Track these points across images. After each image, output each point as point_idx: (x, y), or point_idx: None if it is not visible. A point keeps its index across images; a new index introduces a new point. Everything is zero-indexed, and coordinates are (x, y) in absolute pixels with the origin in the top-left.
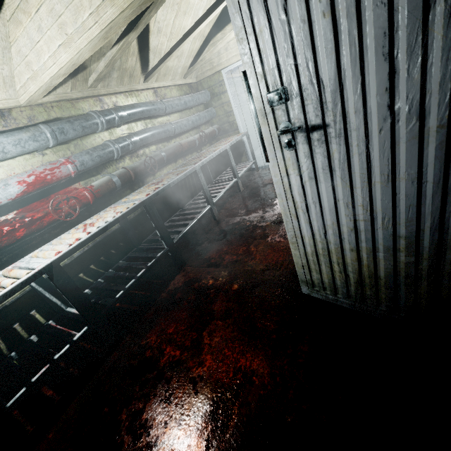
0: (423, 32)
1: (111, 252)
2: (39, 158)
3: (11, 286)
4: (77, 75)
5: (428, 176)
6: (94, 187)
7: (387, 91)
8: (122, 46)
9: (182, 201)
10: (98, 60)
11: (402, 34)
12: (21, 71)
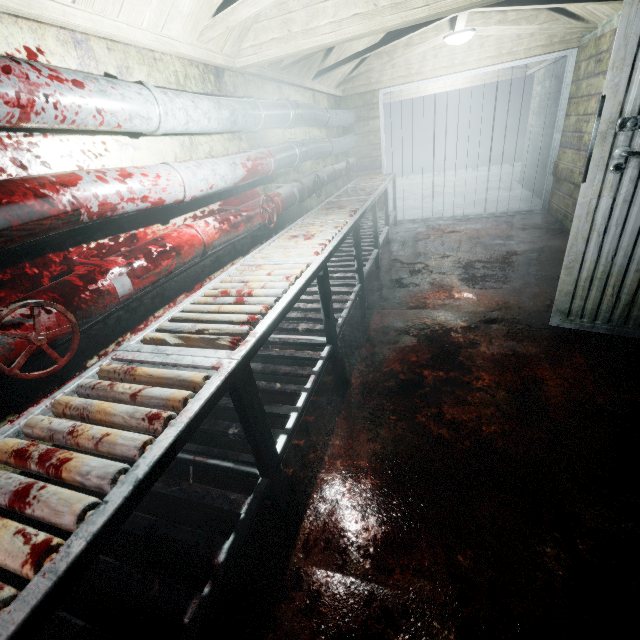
0: None
1: None
2: (238, 142)
3: (309, 272)
4: None
5: None
6: (281, 195)
7: None
8: None
9: None
10: None
11: None
12: (267, 27)
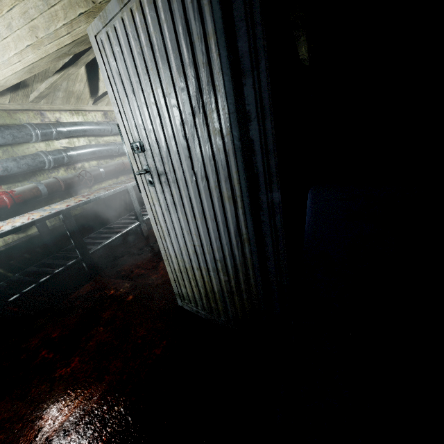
0: (195, 128)
1: (25, 257)
2: None
3: None
4: (17, 91)
5: (219, 218)
6: (15, 192)
7: (189, 159)
8: (63, 75)
9: (115, 215)
10: (42, 81)
11: (187, 126)
12: None
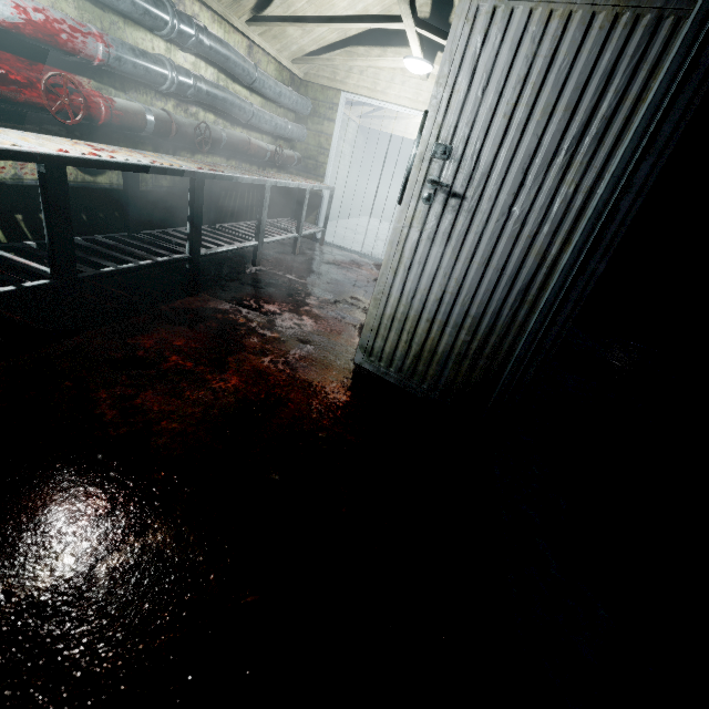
0: (547, 169)
1: (81, 216)
2: None
3: None
4: None
5: (508, 270)
6: (115, 103)
7: (514, 196)
8: None
9: (215, 216)
10: None
11: (537, 162)
12: None
